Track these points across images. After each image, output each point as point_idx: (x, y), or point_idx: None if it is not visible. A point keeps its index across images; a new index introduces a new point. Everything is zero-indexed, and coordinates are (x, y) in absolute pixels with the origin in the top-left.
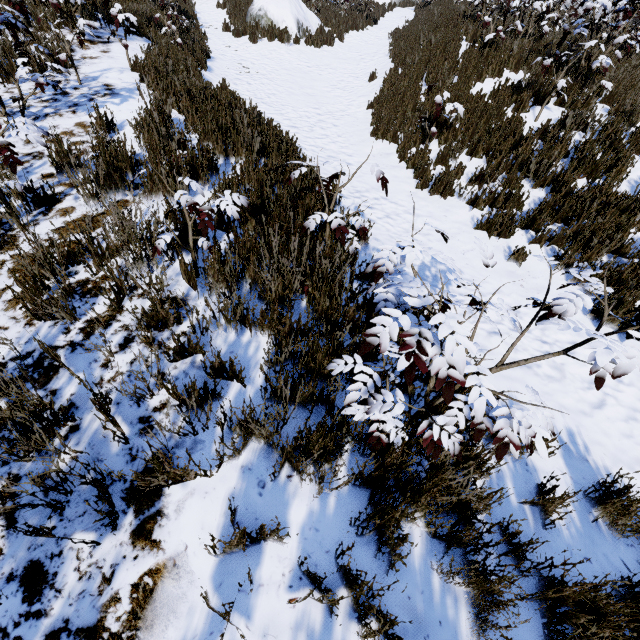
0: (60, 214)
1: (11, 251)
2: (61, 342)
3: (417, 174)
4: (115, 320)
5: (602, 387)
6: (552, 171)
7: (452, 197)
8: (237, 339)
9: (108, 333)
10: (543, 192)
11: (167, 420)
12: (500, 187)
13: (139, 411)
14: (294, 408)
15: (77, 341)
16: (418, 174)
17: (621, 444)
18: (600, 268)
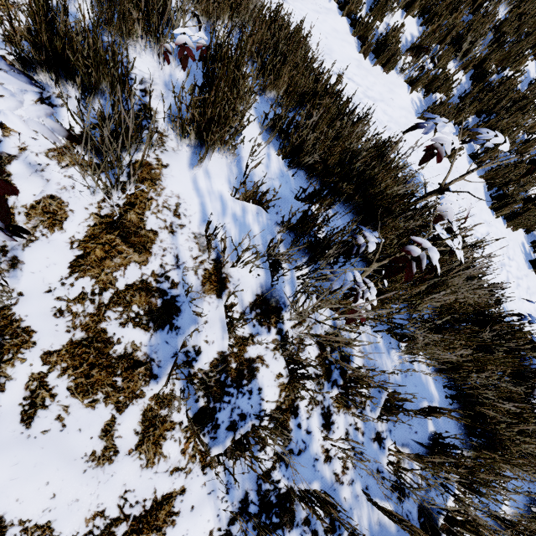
0: (42, 223)
1: (28, 349)
2: (266, 463)
3: (357, 30)
4: (298, 399)
5: (505, 267)
6: (479, 55)
7: (392, 71)
8: (401, 358)
9: (303, 420)
10: (464, 76)
11: (408, 475)
12: (431, 63)
13: (386, 483)
14: (509, 428)
15: (282, 450)
16: (358, 30)
17: (519, 306)
18: (505, 168)
